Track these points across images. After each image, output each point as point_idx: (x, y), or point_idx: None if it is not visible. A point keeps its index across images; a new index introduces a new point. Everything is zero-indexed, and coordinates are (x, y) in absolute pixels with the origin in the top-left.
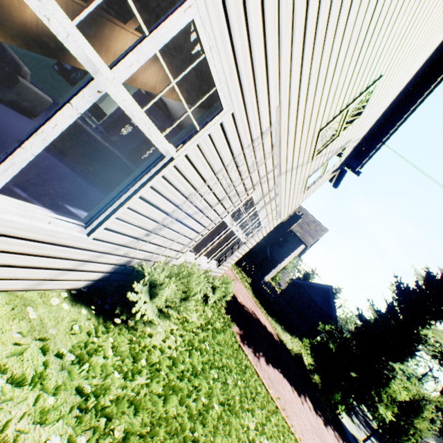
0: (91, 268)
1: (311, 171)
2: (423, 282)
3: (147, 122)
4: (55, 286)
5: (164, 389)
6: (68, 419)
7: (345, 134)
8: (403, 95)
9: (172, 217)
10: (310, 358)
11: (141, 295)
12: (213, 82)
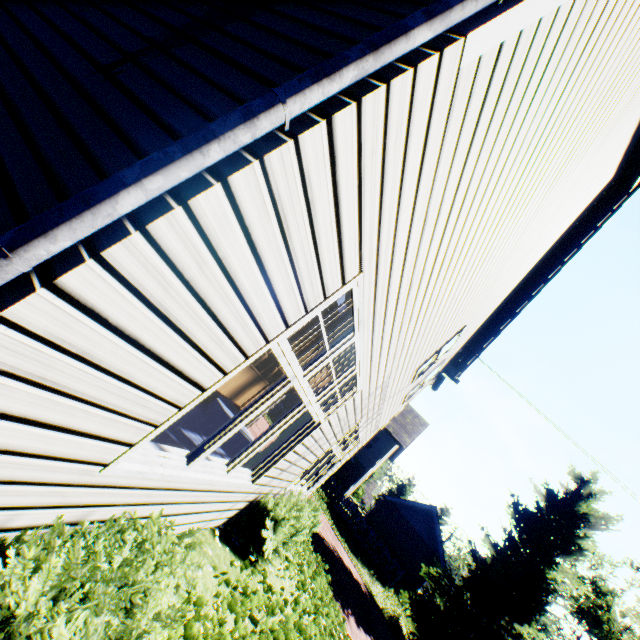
0: (236, 506)
1: (411, 388)
2: (545, 502)
3: (318, 414)
4: (211, 524)
5: (295, 625)
6: (255, 637)
7: (440, 358)
8: (490, 317)
9: (301, 456)
10: (410, 624)
11: (269, 531)
12: (356, 383)
